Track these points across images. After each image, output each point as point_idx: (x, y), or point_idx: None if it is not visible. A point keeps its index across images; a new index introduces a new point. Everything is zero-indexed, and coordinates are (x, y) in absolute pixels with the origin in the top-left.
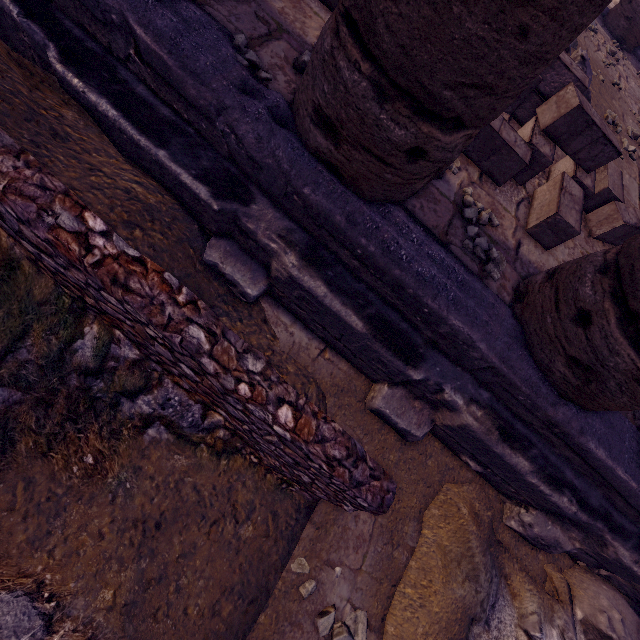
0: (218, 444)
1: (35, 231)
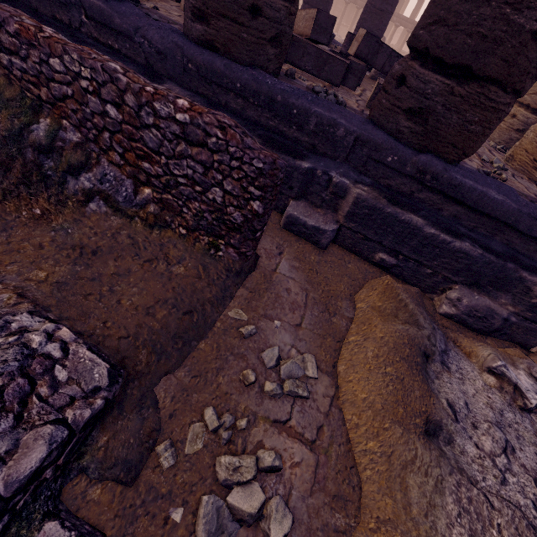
0: (150, 218)
1: (8, 28)
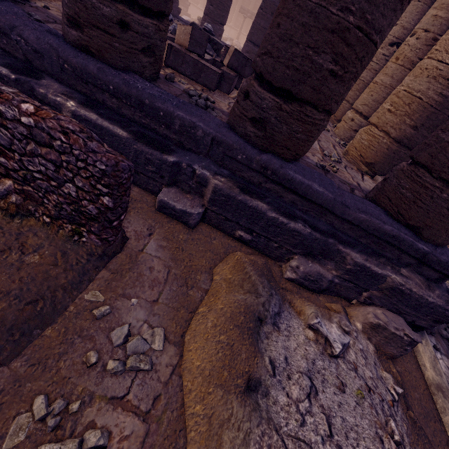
0: (11, 208)
1: None
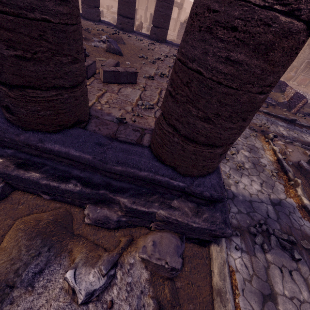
0: None
1: None
